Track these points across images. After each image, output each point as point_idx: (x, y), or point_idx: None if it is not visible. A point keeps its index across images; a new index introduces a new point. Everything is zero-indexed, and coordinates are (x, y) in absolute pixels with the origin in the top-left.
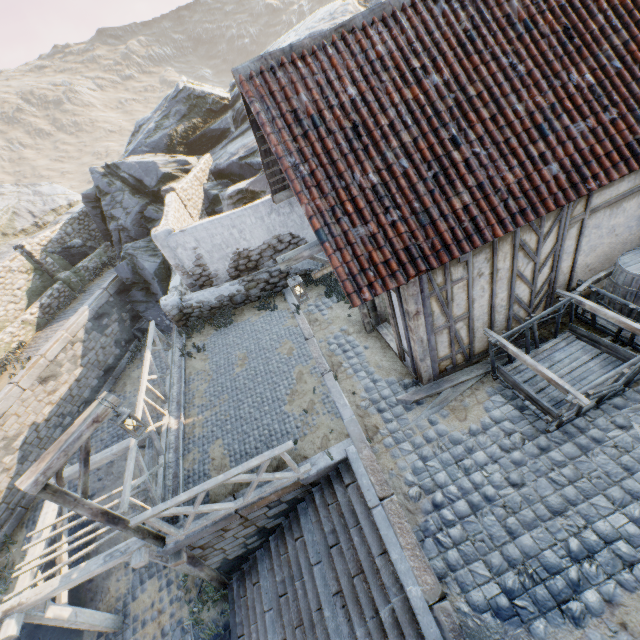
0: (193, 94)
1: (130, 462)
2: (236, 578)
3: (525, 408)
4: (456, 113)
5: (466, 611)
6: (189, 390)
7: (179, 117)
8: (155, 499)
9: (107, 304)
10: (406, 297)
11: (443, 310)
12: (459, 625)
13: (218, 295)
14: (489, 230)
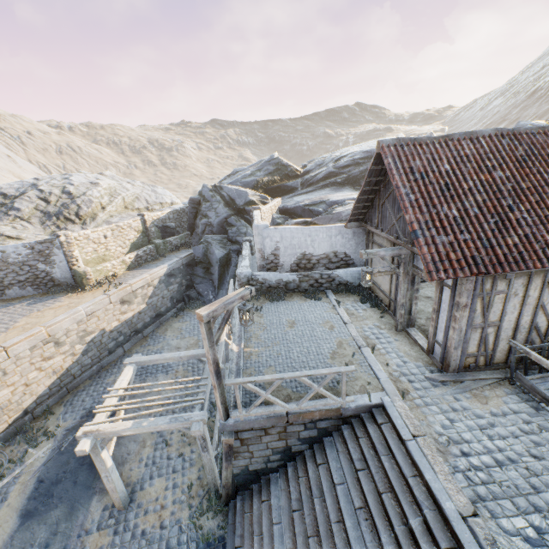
0: (281, 162)
1: (221, 350)
2: (240, 497)
3: (540, 409)
4: (512, 193)
5: (497, 531)
6: (247, 331)
7: (267, 172)
8: (225, 386)
9: (178, 269)
10: (462, 290)
11: (483, 312)
12: (492, 537)
13: (279, 278)
14: (530, 262)
